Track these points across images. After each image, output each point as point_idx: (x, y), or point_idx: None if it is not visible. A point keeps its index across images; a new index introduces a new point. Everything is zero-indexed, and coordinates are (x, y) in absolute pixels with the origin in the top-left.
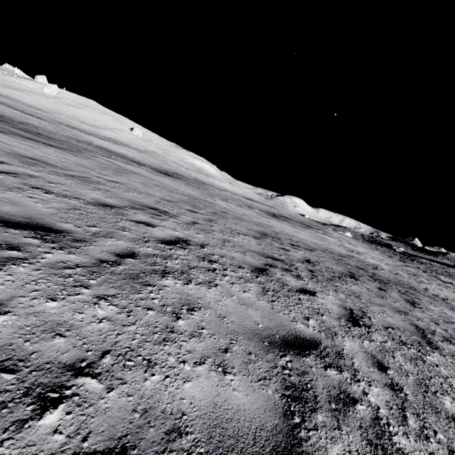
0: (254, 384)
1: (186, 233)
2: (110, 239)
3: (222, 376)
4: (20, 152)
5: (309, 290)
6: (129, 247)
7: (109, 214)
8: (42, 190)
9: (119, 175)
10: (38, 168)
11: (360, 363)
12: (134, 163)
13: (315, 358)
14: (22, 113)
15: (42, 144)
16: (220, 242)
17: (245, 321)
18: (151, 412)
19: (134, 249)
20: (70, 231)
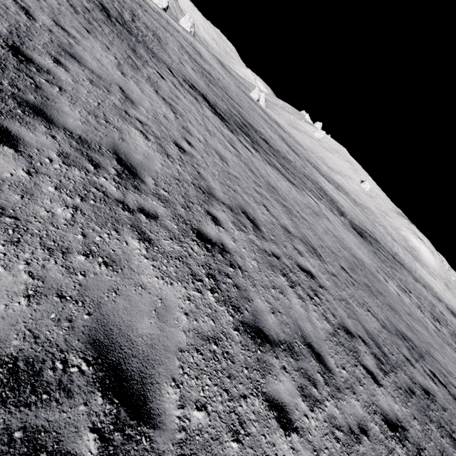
0: (278, 326)
1: (319, 274)
2: (275, 246)
3: (270, 312)
4: (271, 182)
5: (378, 379)
6: (279, 254)
7: (284, 235)
8: (266, 208)
9: (313, 216)
10: (272, 195)
11: (347, 407)
12: (337, 212)
13: (318, 366)
14: (289, 149)
15: (284, 178)
16: (339, 296)
17: (300, 321)
18: (247, 291)
19: (281, 256)
20: (263, 232)
